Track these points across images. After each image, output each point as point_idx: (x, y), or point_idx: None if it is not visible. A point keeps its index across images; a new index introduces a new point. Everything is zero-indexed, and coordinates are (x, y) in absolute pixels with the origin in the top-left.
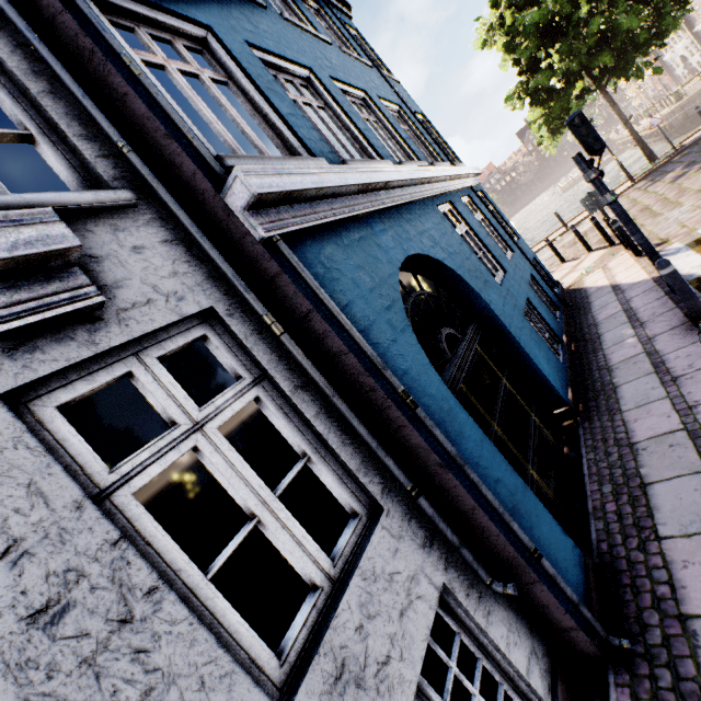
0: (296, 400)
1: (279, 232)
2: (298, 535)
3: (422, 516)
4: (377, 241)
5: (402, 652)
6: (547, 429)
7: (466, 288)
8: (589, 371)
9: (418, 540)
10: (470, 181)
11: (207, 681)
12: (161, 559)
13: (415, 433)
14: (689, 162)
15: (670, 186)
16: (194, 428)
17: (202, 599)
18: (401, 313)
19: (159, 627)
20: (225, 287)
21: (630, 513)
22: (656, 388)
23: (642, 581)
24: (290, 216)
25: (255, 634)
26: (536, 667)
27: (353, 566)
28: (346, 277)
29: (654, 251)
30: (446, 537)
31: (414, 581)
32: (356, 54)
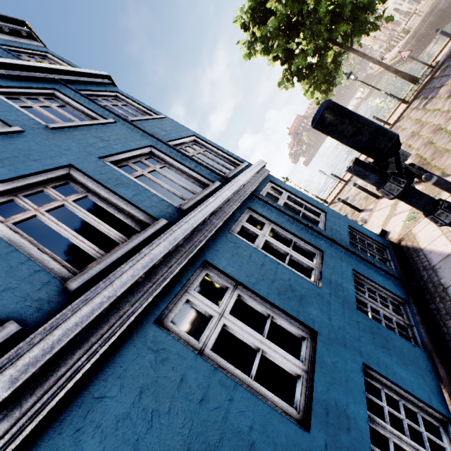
0: None
1: None
2: None
3: None
4: None
5: None
6: None
7: None
8: None
9: None
10: (249, 185)
11: None
12: None
13: None
14: None
15: None
16: None
17: None
18: None
19: None
20: None
21: None
22: None
23: None
24: None
25: None
26: None
27: None
28: None
29: None
30: None
31: None
32: (98, 116)
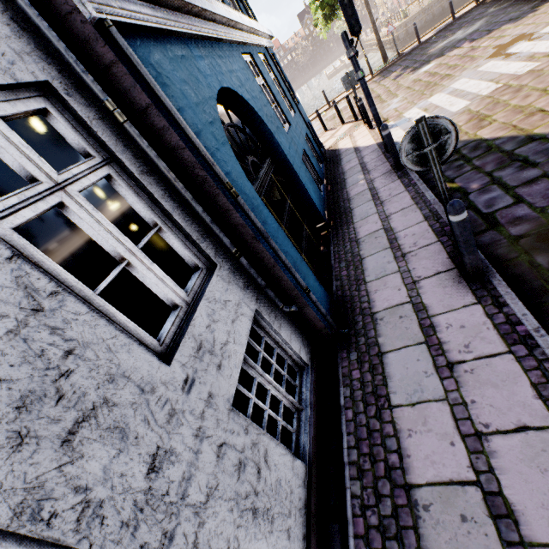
0: (144, 182)
1: (110, 18)
2: (160, 275)
3: (241, 272)
4: (197, 64)
5: (235, 340)
6: (312, 236)
7: (264, 129)
8: (338, 202)
9: (240, 285)
10: (265, 41)
11: (113, 348)
12: (54, 278)
13: (237, 215)
14: (405, 66)
15: (393, 82)
16: (57, 188)
17: (95, 306)
18: (221, 131)
19: (67, 316)
20: (57, 65)
21: (353, 274)
22: (372, 208)
23: (356, 304)
24: (118, 6)
25: (140, 328)
26: (304, 350)
27: (200, 296)
28: (175, 86)
29: (380, 121)
30: (257, 282)
31: (239, 306)
32: None
